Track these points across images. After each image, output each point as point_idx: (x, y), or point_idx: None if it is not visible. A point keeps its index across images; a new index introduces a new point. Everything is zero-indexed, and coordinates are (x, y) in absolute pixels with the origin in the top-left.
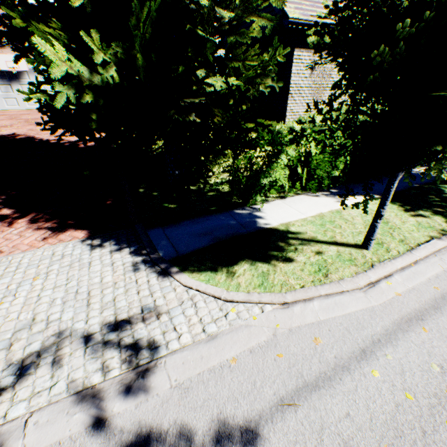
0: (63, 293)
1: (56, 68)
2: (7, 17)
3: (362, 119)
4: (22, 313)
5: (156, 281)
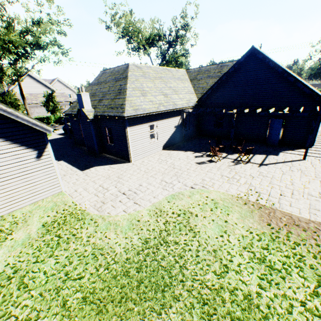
0: None
1: None
2: None
3: (47, 117)
4: None
5: None
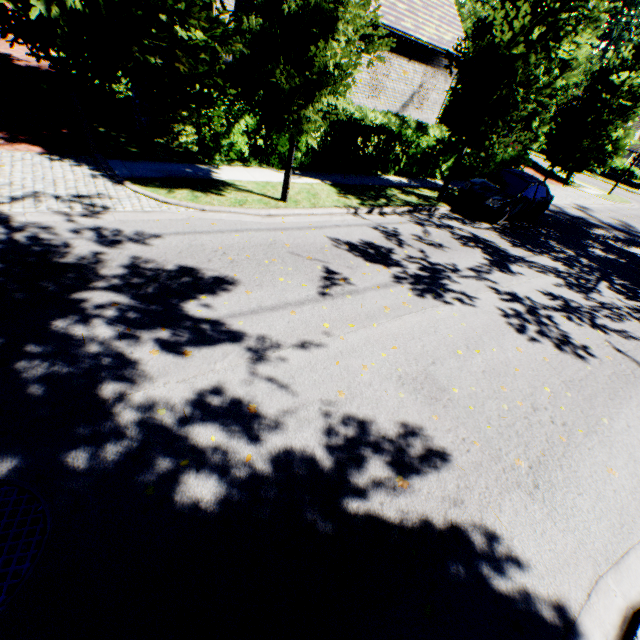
0: (33, 177)
1: None
2: None
3: (361, 118)
4: (0, 179)
5: (111, 186)
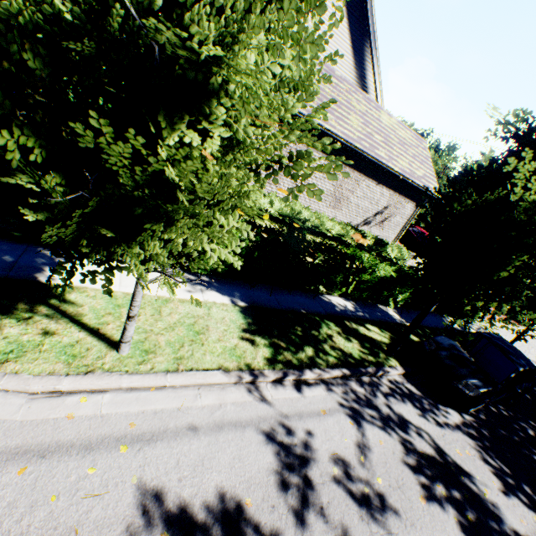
0: None
1: None
2: None
3: (316, 224)
4: None
5: None
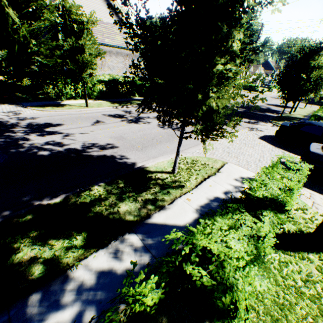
0: None
1: None
2: None
3: (123, 80)
4: None
5: (23, 108)
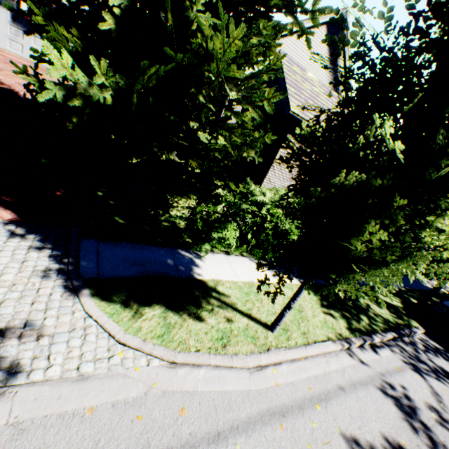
0: None
1: (54, 70)
2: (34, 2)
3: None
4: None
5: (59, 297)
